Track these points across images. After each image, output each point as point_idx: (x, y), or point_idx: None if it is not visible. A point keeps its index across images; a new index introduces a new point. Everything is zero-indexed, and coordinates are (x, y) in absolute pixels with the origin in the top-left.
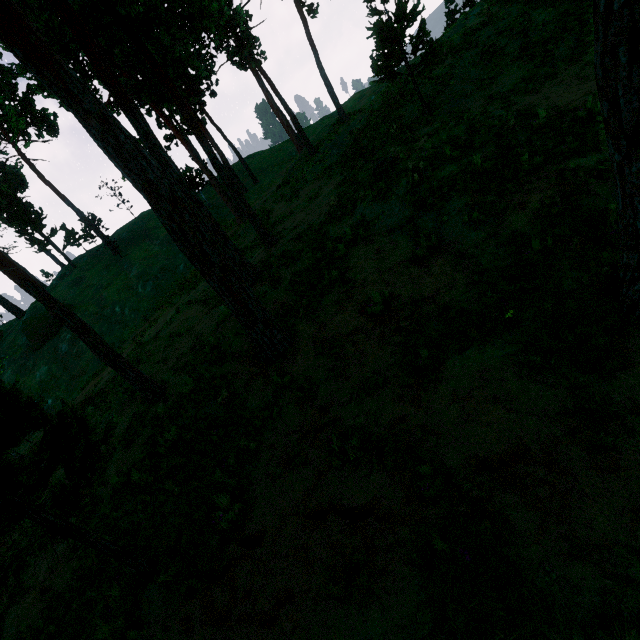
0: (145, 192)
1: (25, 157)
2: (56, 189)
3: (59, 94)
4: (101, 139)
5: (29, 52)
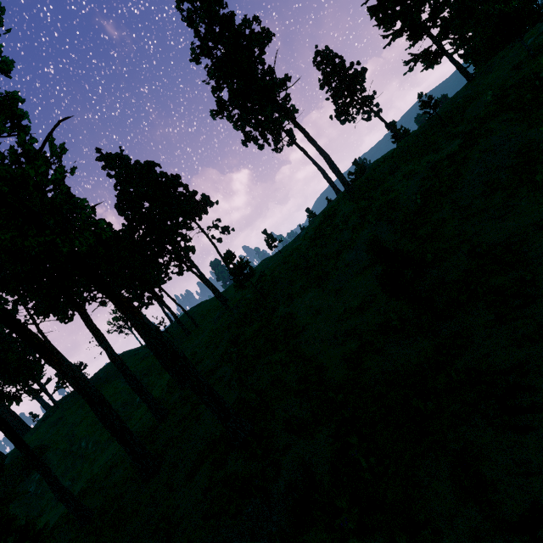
0: (87, 401)
1: (42, 332)
2: (58, 350)
3: (59, 372)
4: (72, 384)
5: (51, 362)
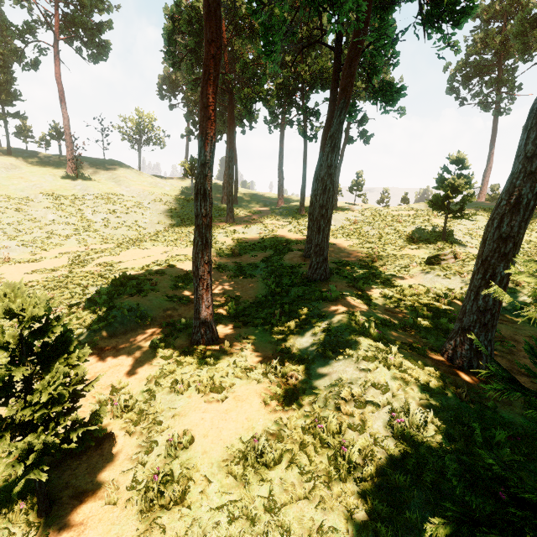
0: None
1: (58, 52)
2: (63, 91)
3: None
4: None
5: None
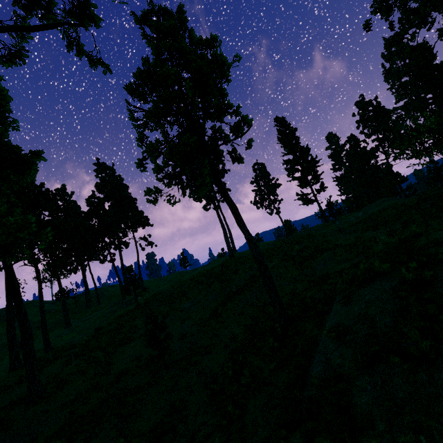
0: None
1: None
2: None
3: None
4: None
5: None
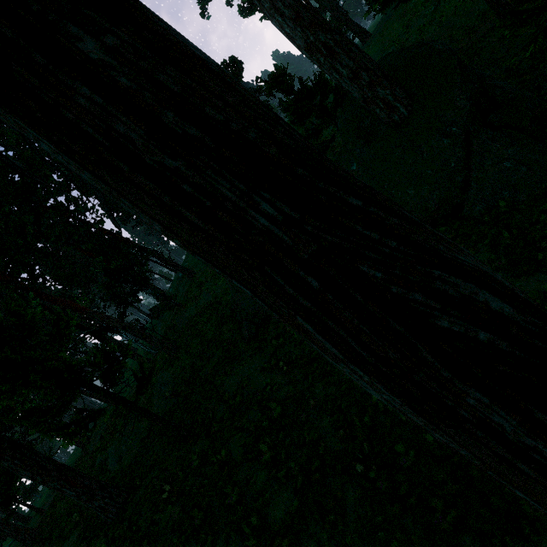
0: None
1: None
2: None
3: None
4: None
5: None
